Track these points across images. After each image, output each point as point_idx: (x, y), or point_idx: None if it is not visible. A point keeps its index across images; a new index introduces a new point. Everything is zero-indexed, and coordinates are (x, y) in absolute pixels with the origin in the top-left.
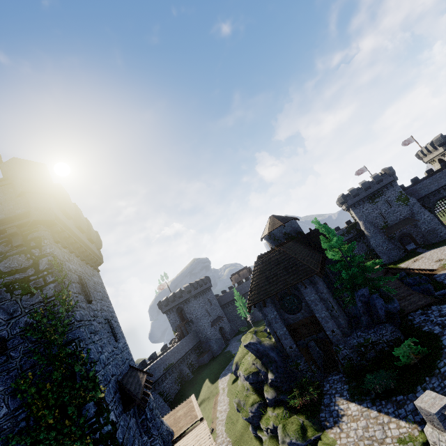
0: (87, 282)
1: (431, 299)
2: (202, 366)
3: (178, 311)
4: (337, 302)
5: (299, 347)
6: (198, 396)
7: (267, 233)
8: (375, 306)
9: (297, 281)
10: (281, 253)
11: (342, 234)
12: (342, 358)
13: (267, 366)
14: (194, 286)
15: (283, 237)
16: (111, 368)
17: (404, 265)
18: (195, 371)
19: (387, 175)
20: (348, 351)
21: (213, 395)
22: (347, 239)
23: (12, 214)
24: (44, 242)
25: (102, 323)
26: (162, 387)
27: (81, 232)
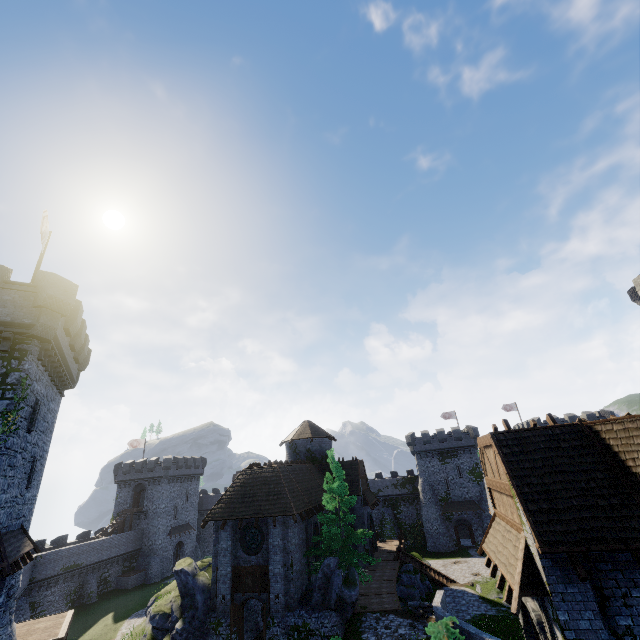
0: (41, 407)
1: (398, 605)
2: (120, 590)
3: (137, 490)
4: (308, 563)
5: (233, 601)
6: (83, 633)
7: (289, 439)
8: (333, 584)
9: (269, 514)
10: (275, 472)
11: (395, 484)
12: (270, 637)
13: (184, 611)
14: (178, 463)
15: (304, 454)
16: (3, 515)
17: (442, 563)
18: (104, 594)
19: (469, 436)
20: (280, 630)
21: (104, 639)
22: (398, 493)
23: (19, 321)
24: (28, 357)
25: (27, 459)
26: (42, 594)
27: (71, 349)
